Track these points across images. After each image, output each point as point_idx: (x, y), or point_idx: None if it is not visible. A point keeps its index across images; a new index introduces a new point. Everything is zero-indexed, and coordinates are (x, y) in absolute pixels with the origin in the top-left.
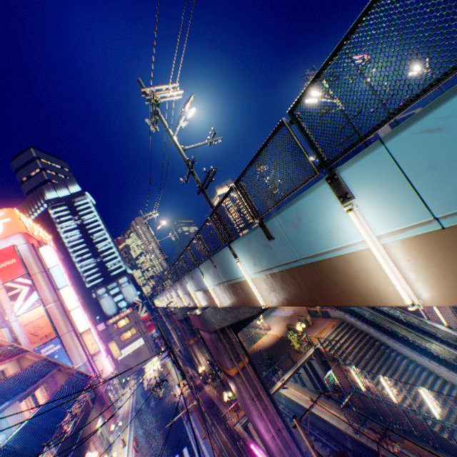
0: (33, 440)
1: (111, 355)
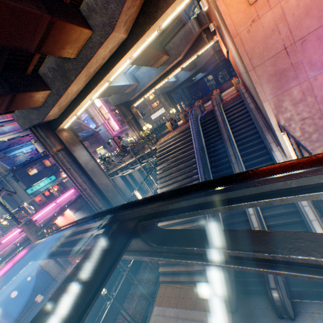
0: (27, 158)
1: None
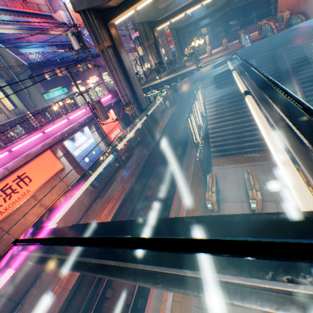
0: (41, 59)
1: (138, 53)
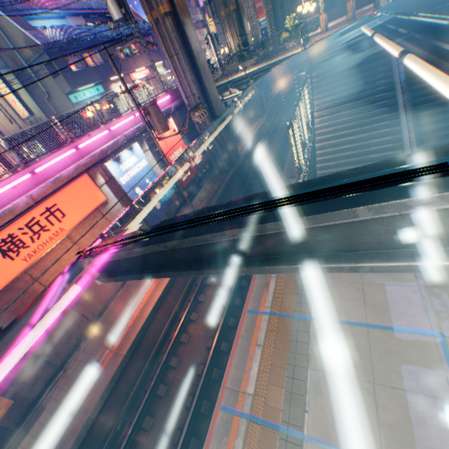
0: (62, 38)
1: (208, 31)
